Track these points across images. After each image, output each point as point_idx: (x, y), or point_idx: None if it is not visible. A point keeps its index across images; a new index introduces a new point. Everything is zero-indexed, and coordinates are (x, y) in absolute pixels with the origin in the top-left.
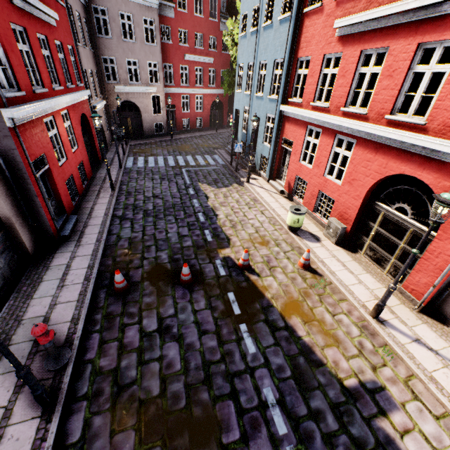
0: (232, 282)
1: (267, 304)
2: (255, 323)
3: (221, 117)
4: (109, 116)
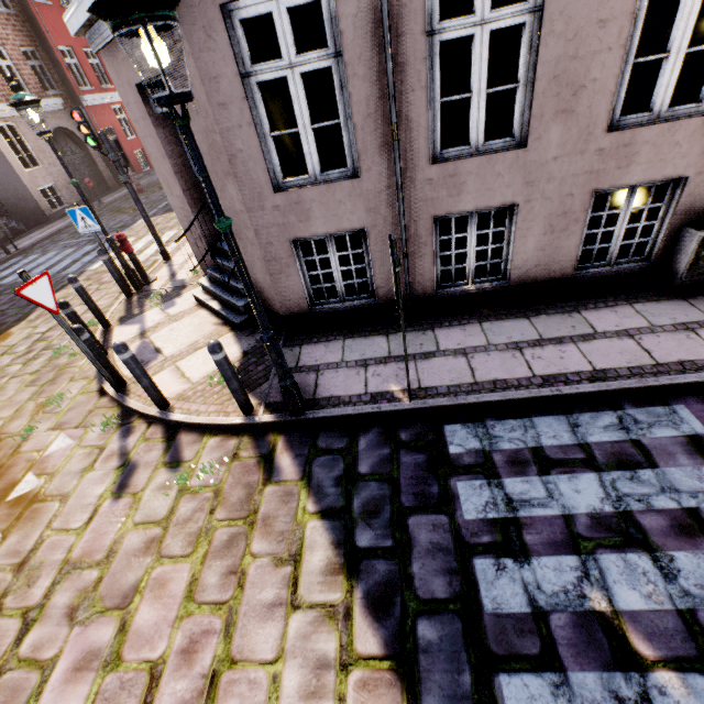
0: None
1: None
2: None
3: None
4: None
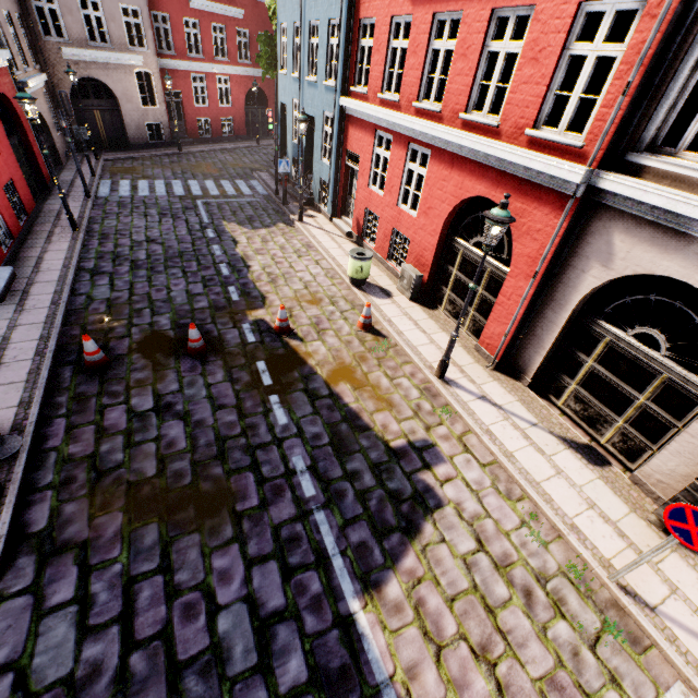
0: (264, 349)
1: (309, 372)
2: (291, 394)
3: (265, 119)
4: (57, 105)
